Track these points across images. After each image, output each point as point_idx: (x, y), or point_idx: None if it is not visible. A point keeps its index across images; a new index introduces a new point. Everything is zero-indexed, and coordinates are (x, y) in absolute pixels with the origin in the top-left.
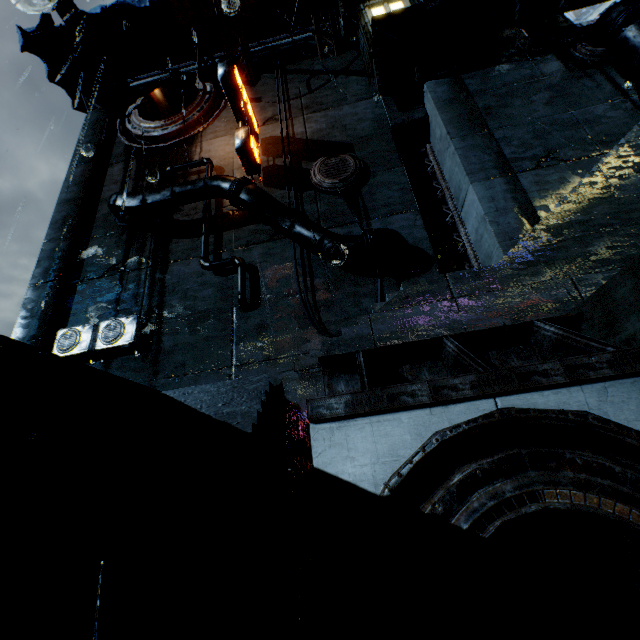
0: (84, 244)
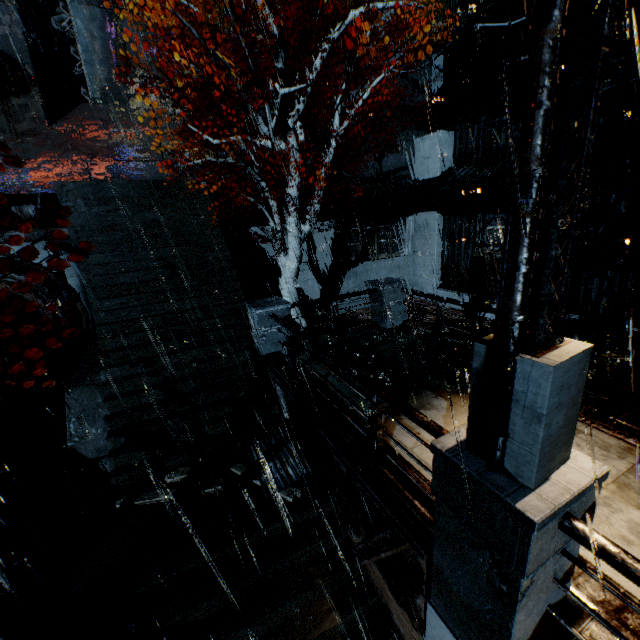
0: None
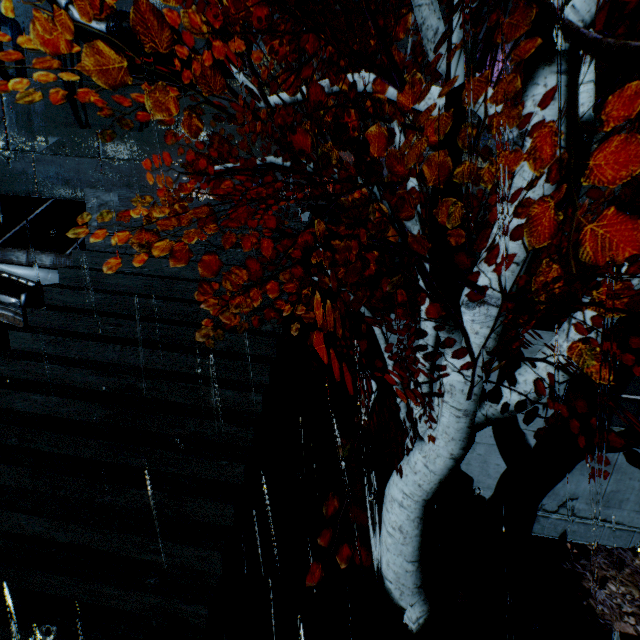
0: None
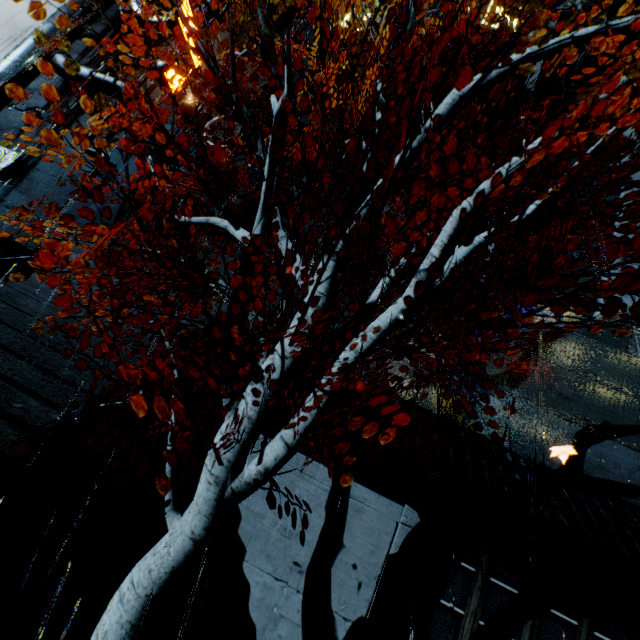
0: (32, 78)
